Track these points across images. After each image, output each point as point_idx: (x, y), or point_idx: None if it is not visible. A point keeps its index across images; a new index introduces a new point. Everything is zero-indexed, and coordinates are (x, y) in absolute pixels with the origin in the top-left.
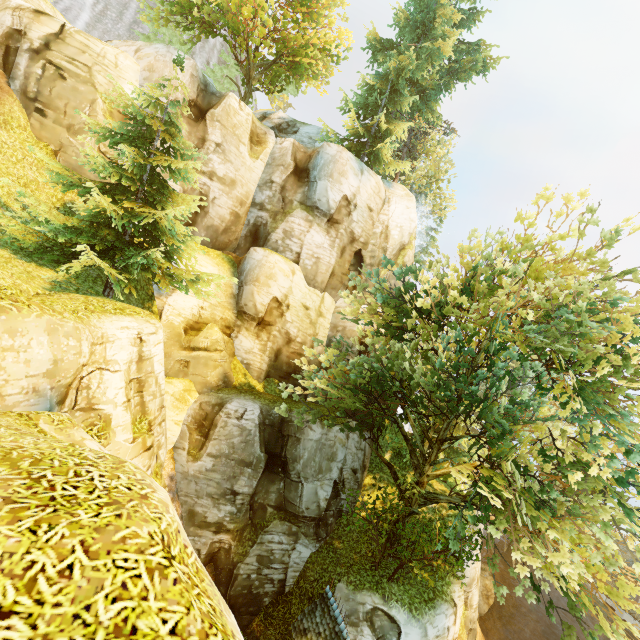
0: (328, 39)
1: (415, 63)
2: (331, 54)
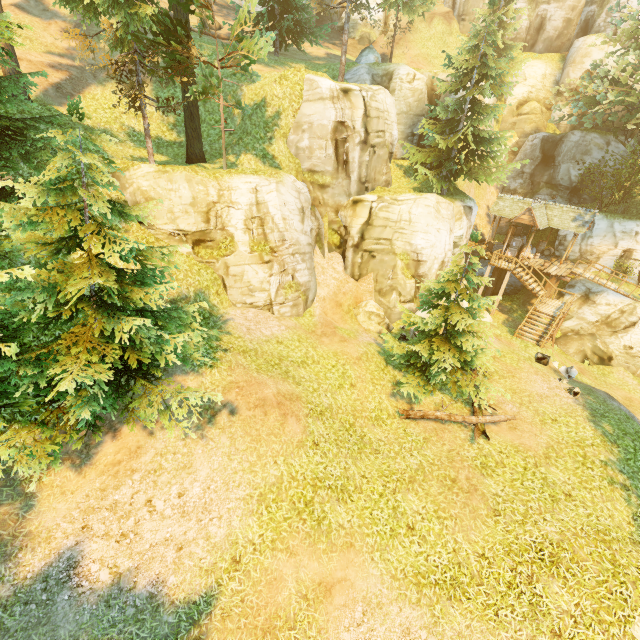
0: None
1: None
2: None
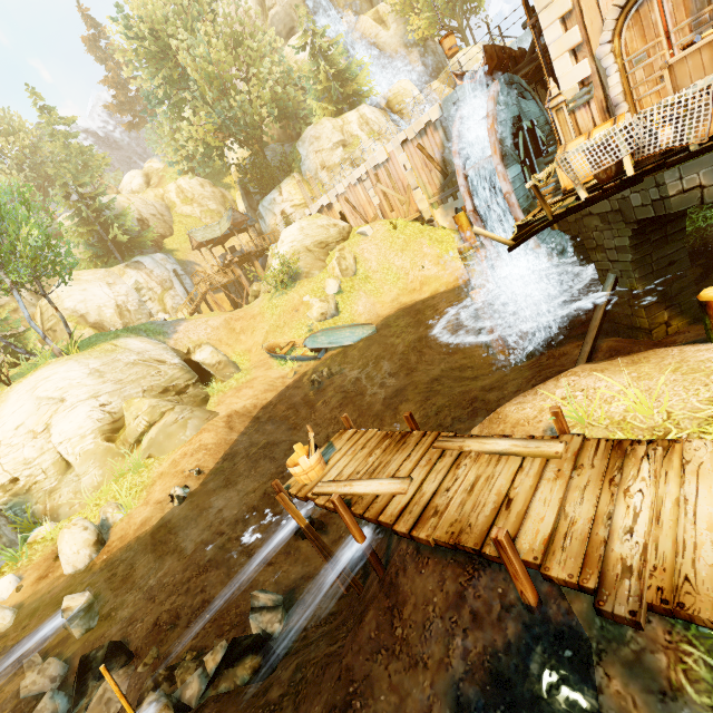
0: None
1: None
2: None
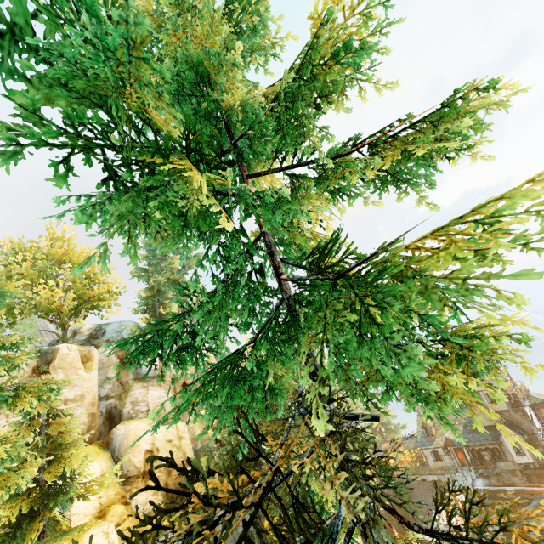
0: (110, 287)
1: (164, 277)
2: (115, 292)
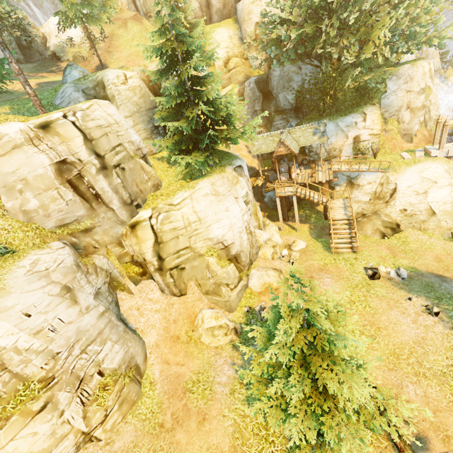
0: None
1: None
2: None
